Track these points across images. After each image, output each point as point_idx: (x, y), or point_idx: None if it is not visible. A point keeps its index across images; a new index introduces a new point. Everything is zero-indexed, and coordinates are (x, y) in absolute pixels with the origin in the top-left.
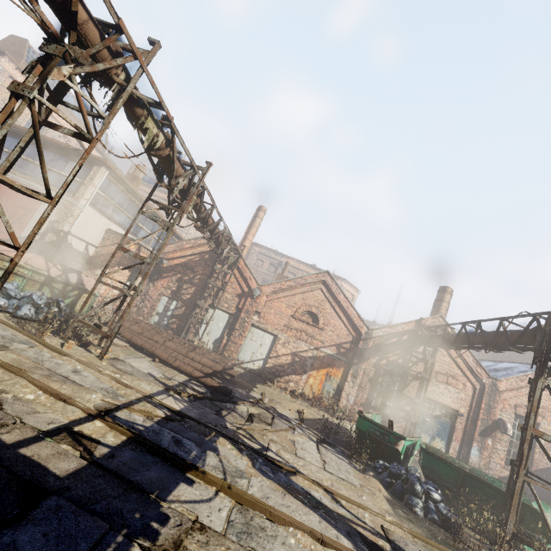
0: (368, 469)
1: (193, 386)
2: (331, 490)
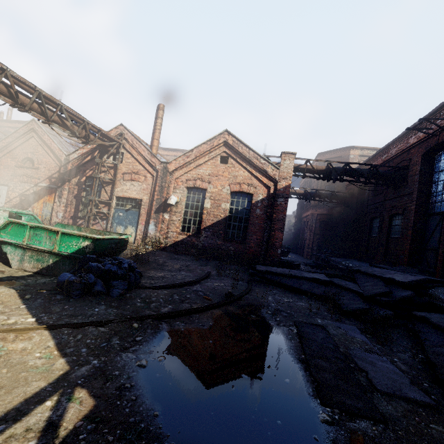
0: None
1: None
2: None
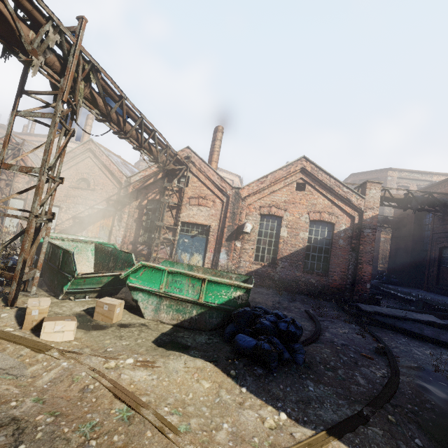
0: None
1: None
2: None
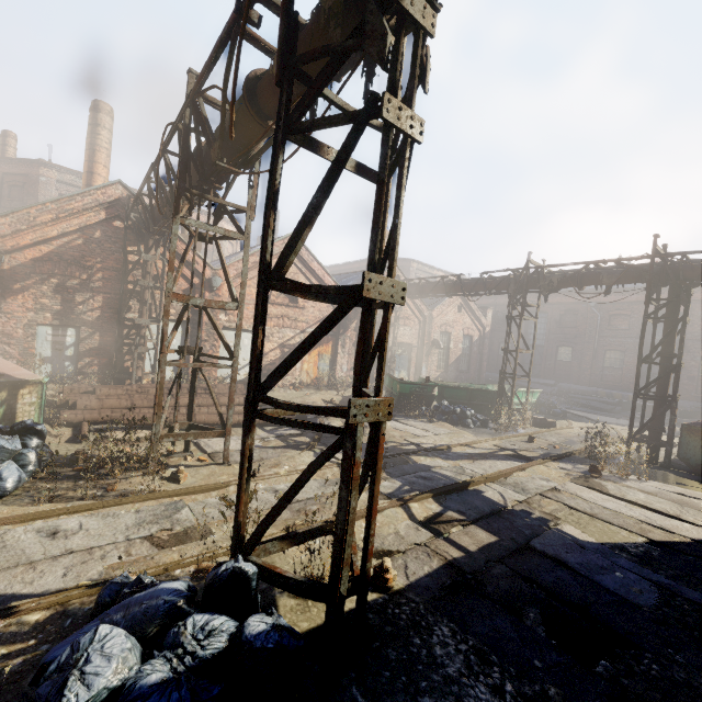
0: (427, 418)
1: (283, 432)
2: (466, 443)
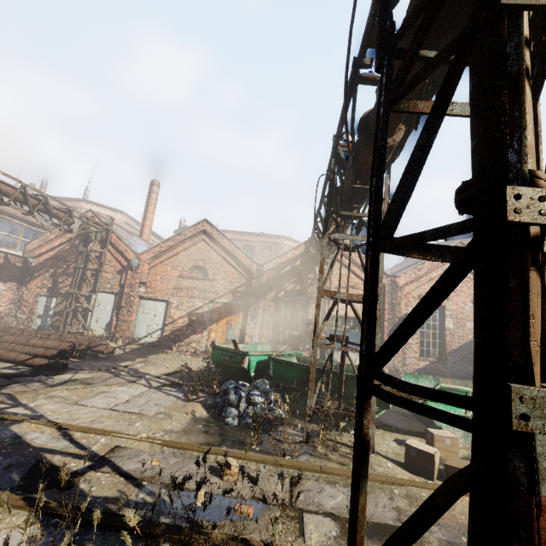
0: (207, 397)
1: (3, 370)
2: (71, 426)
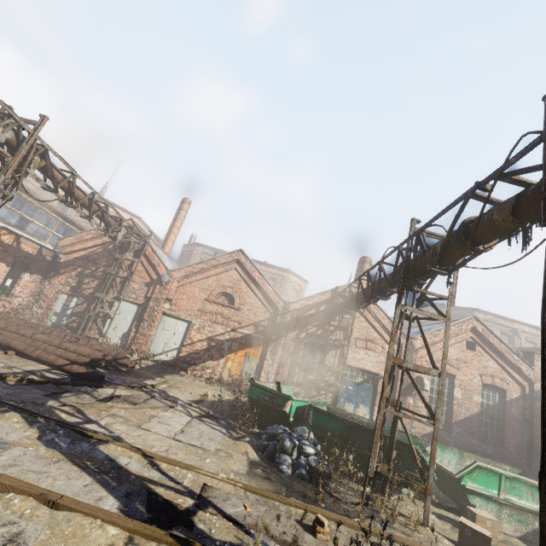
0: (249, 436)
1: (46, 373)
2: (154, 454)
